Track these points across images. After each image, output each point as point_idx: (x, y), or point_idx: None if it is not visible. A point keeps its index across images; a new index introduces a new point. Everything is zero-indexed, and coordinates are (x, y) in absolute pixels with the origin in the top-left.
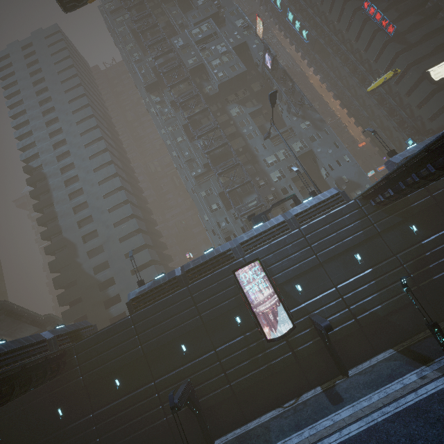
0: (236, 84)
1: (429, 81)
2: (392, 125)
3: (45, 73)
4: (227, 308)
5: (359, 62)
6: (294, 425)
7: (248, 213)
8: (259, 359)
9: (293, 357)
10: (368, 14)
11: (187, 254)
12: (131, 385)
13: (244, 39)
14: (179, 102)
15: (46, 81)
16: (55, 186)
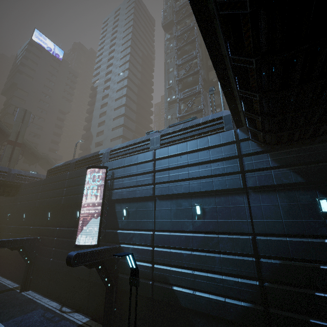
0: None
1: None
2: None
3: (119, 27)
4: (76, 200)
5: None
6: (25, 326)
7: None
8: None
9: (88, 273)
10: None
11: None
12: (27, 221)
13: None
14: (177, 35)
15: (117, 32)
16: (98, 99)
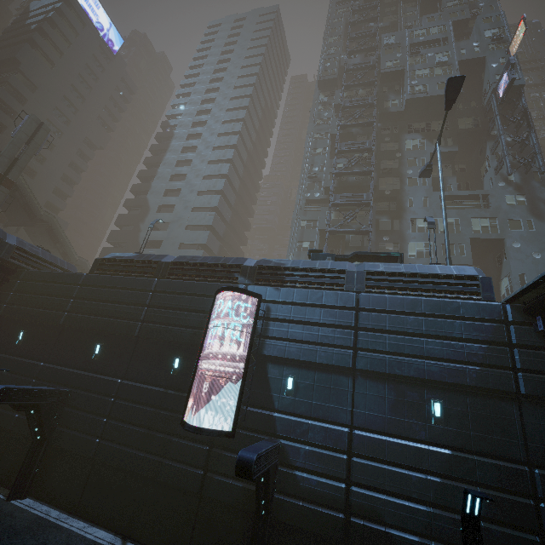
0: (436, 110)
1: None
2: None
3: (238, 46)
4: (175, 336)
5: None
6: None
7: None
8: (155, 440)
9: (198, 482)
10: None
11: None
12: (28, 349)
13: (484, 54)
14: (343, 105)
15: (233, 53)
16: (173, 149)
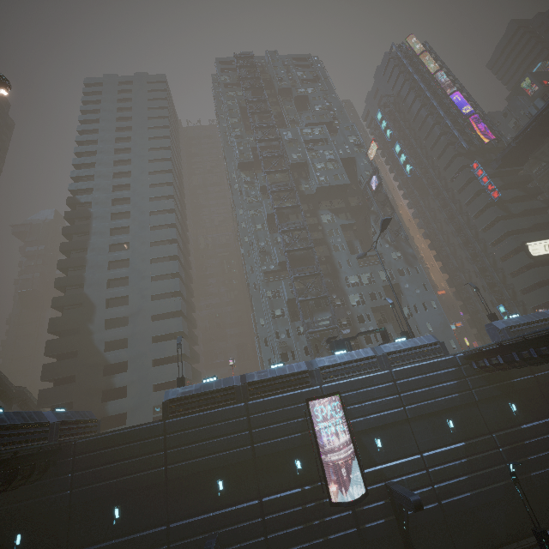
0: (335, 193)
1: (527, 254)
2: (481, 283)
3: (135, 113)
4: (288, 445)
5: (459, 213)
6: None
7: (317, 332)
8: (314, 528)
9: (358, 536)
10: (475, 173)
11: (231, 360)
12: (134, 522)
13: (353, 155)
14: (271, 190)
15: (132, 121)
16: (97, 231)
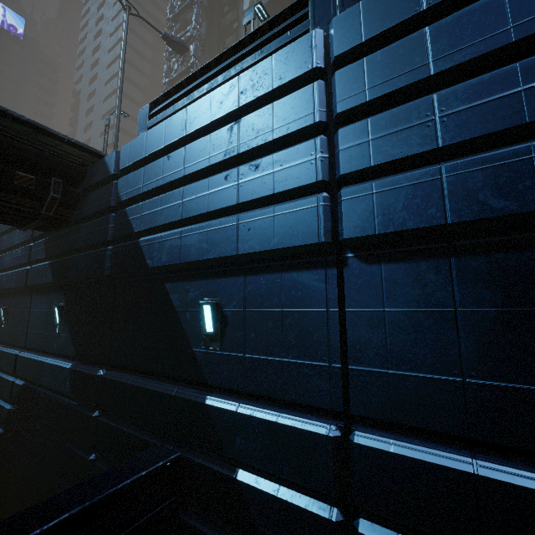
0: None
1: None
2: None
3: None
4: None
5: None
6: None
7: None
8: None
9: None
10: None
11: None
12: None
13: None
14: None
15: None
16: (81, 116)
